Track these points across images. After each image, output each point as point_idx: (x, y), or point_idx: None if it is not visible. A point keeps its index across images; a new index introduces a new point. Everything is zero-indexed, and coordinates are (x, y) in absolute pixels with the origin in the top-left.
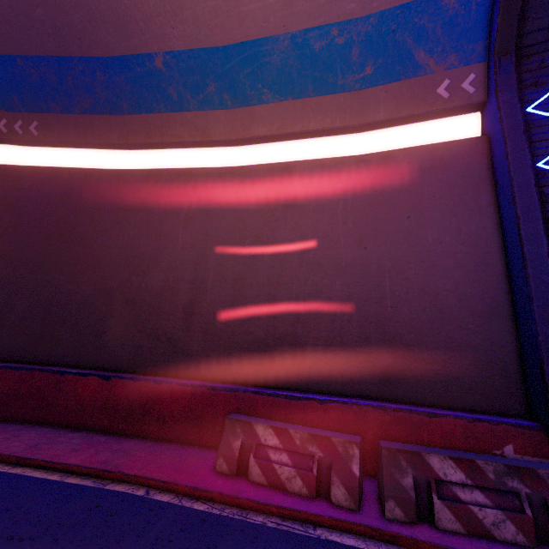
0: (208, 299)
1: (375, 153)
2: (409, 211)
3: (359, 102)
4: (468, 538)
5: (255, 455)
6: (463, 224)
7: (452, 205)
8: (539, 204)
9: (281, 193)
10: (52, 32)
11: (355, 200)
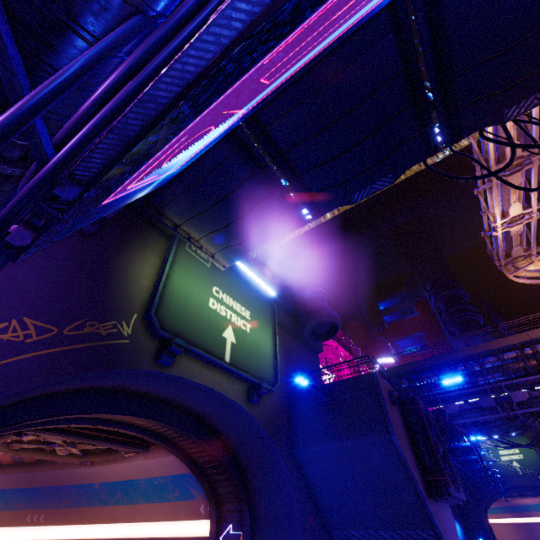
0: None
1: None
2: None
3: (176, 508)
4: None
5: None
6: None
7: None
8: None
9: None
10: (55, 480)
11: None
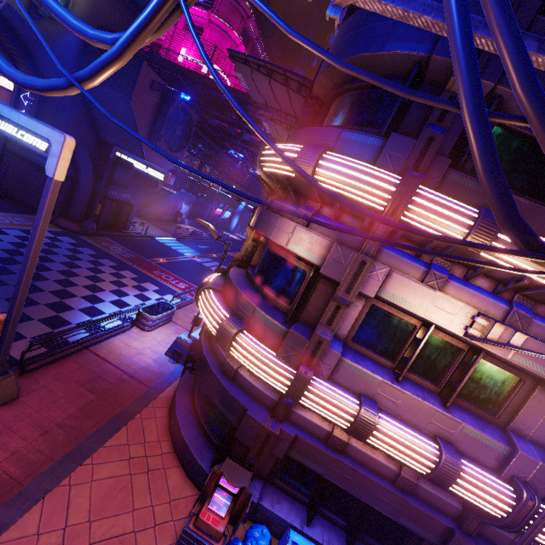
0: None
1: None
2: None
3: None
4: None
5: None
6: None
7: None
8: None
9: None
10: None
11: None
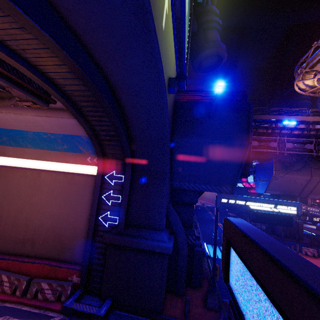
0: (3, 223)
1: (69, 174)
2: (75, 199)
3: (64, 156)
4: (43, 301)
5: (0, 283)
6: (88, 207)
7: (87, 199)
8: (96, 211)
9: (36, 183)
10: None
11: (61, 191)
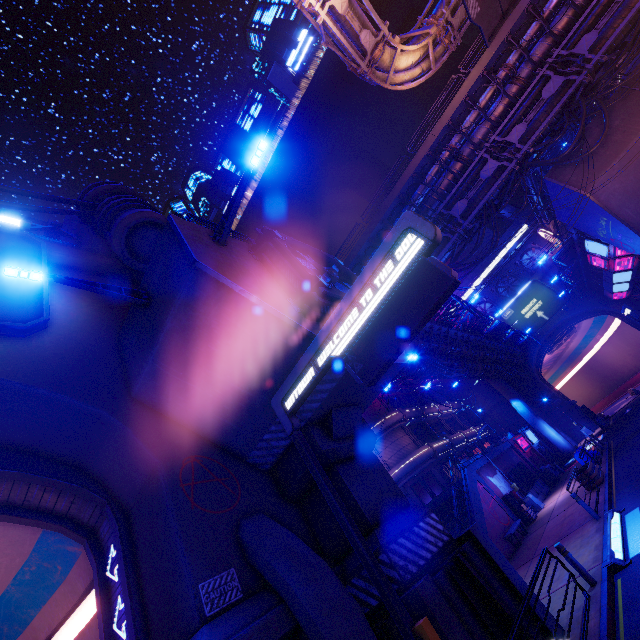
0: None
1: (93, 617)
2: None
3: (70, 585)
4: None
5: None
6: None
7: None
8: None
9: None
10: None
11: None
